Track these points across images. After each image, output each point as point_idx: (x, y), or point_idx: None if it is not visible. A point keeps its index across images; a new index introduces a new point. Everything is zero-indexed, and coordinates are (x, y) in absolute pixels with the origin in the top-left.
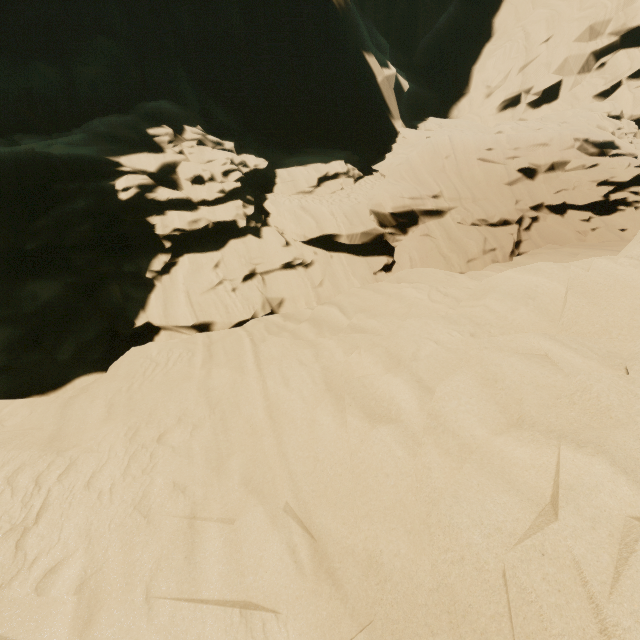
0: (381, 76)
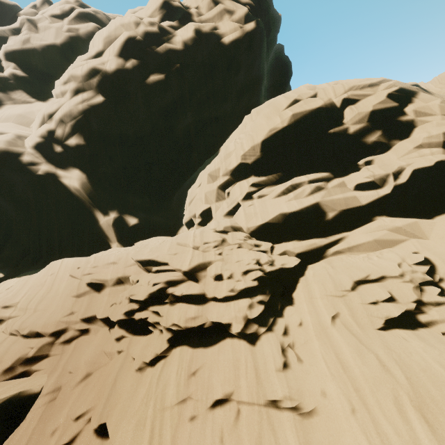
0: (103, 220)
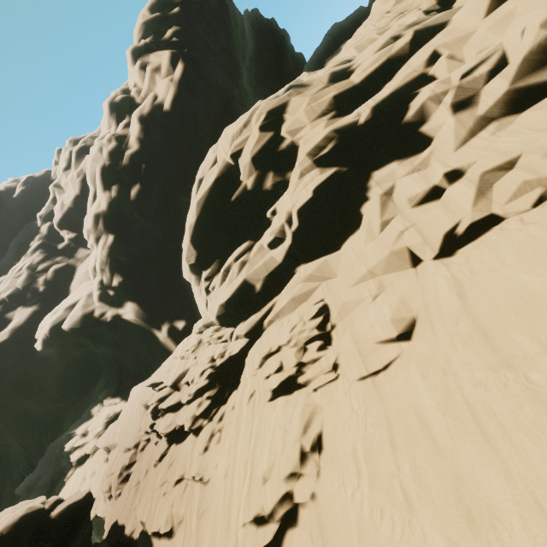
0: (160, 336)
